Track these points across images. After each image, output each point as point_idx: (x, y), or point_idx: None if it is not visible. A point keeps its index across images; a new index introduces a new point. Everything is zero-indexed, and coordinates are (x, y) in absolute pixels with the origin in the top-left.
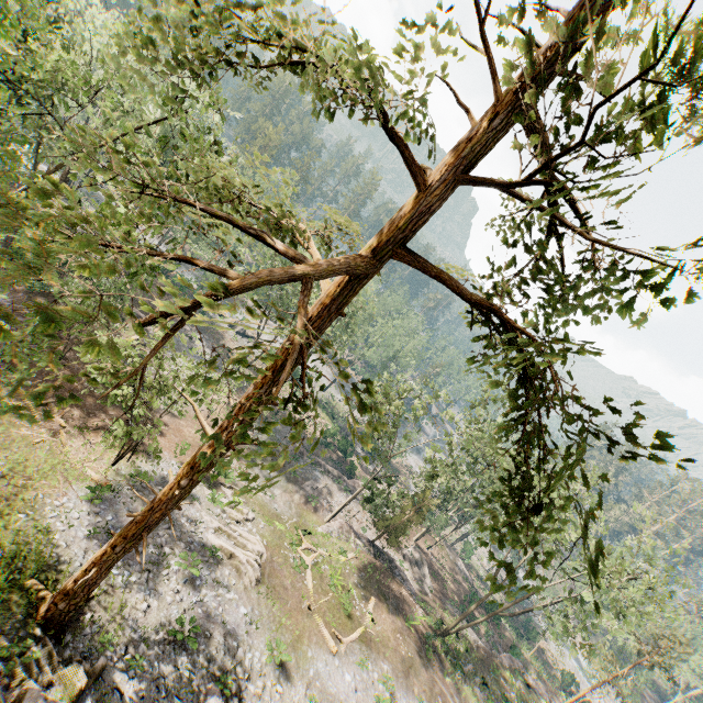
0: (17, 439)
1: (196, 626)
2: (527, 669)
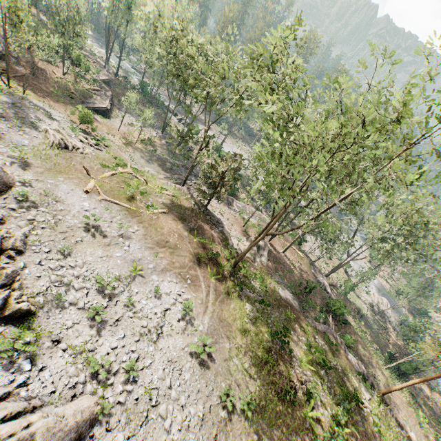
0: None
1: None
2: (369, 369)
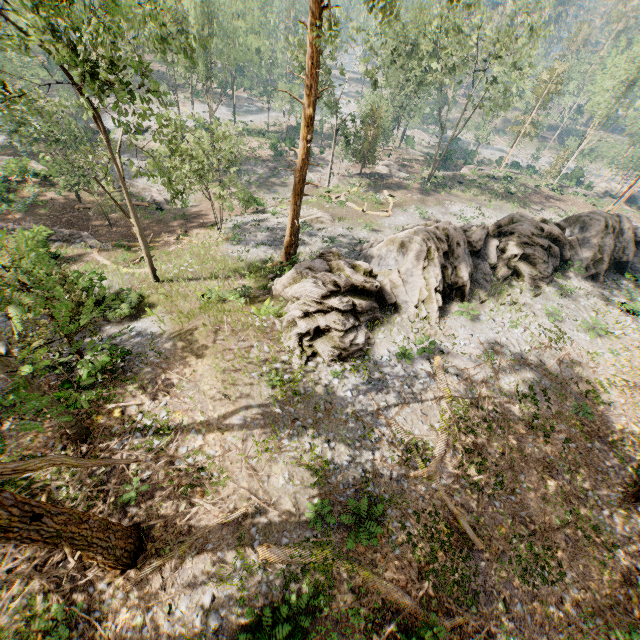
0: (175, 253)
1: (333, 240)
2: None
